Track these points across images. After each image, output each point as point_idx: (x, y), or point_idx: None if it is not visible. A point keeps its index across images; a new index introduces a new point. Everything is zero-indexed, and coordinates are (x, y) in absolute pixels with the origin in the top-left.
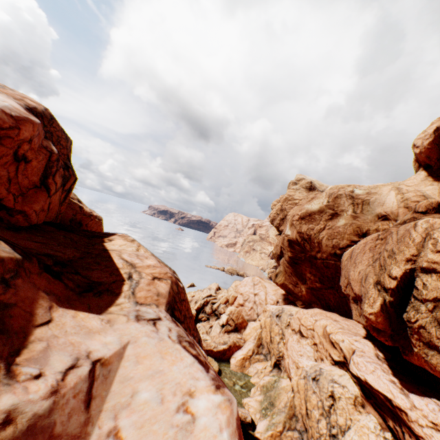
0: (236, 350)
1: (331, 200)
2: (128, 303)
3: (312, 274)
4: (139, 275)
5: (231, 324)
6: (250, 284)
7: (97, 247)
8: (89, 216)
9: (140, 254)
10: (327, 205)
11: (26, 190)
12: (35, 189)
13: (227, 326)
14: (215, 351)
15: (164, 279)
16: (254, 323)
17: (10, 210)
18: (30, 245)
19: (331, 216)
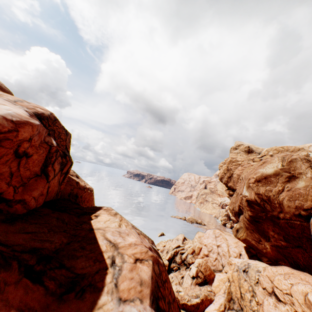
0: (208, 304)
1: (285, 164)
2: (111, 302)
3: (275, 232)
4: (121, 258)
5: (200, 276)
6: (212, 236)
7: (84, 226)
8: (83, 189)
9: (122, 230)
10: (282, 169)
11: (27, 179)
12: (35, 177)
13: (197, 278)
14: (189, 305)
15: (145, 260)
16: (221, 275)
17: (9, 201)
18: (18, 240)
19: (288, 179)
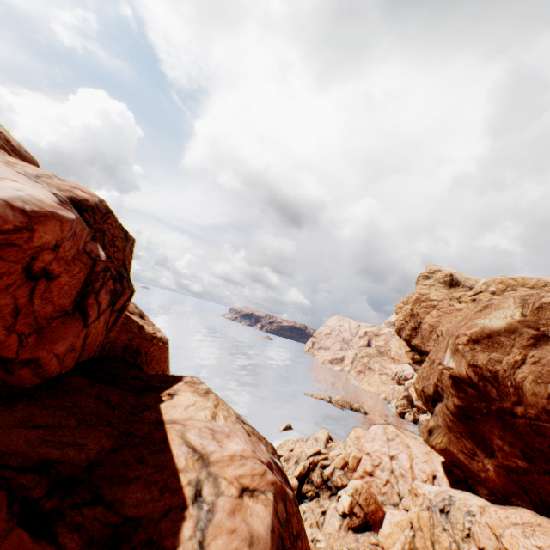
0: None
1: (528, 312)
2: None
3: (506, 441)
4: (214, 486)
5: (357, 514)
6: (381, 437)
7: (147, 415)
8: (151, 339)
9: (218, 426)
10: (523, 321)
11: (47, 321)
12: (63, 317)
13: (351, 517)
14: None
15: (261, 491)
16: (397, 513)
17: (8, 361)
18: (16, 442)
19: (533, 341)
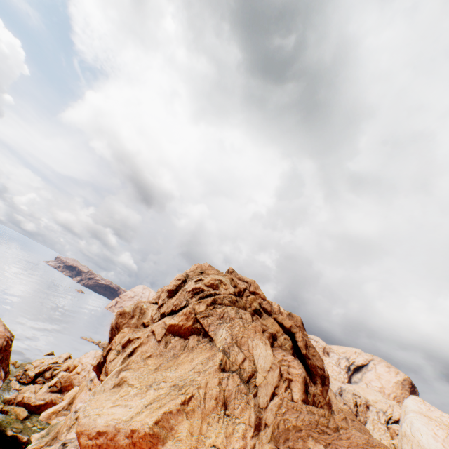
0: (51, 406)
1: (135, 307)
2: None
3: None
4: None
5: (58, 386)
6: (92, 356)
7: None
8: None
9: None
10: (133, 310)
11: None
12: None
13: (54, 387)
14: (32, 405)
15: (1, 338)
16: (78, 387)
17: None
18: None
19: (132, 317)
